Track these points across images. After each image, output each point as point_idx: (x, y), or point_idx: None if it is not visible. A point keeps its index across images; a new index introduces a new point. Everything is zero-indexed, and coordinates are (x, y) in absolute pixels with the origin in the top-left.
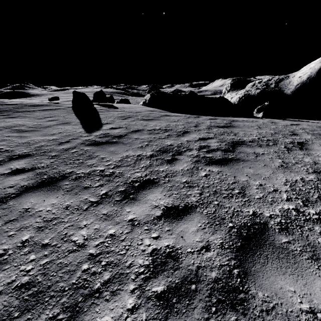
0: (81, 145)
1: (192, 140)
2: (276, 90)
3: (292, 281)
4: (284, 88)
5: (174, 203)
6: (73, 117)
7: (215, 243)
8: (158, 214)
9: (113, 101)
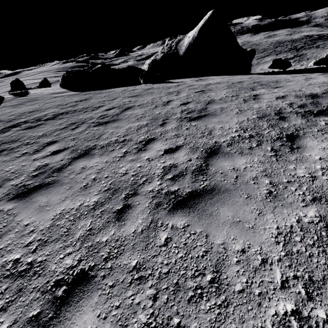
0: None
1: (39, 116)
2: (175, 52)
3: None
4: (179, 49)
5: None
6: None
7: None
8: None
9: (48, 83)
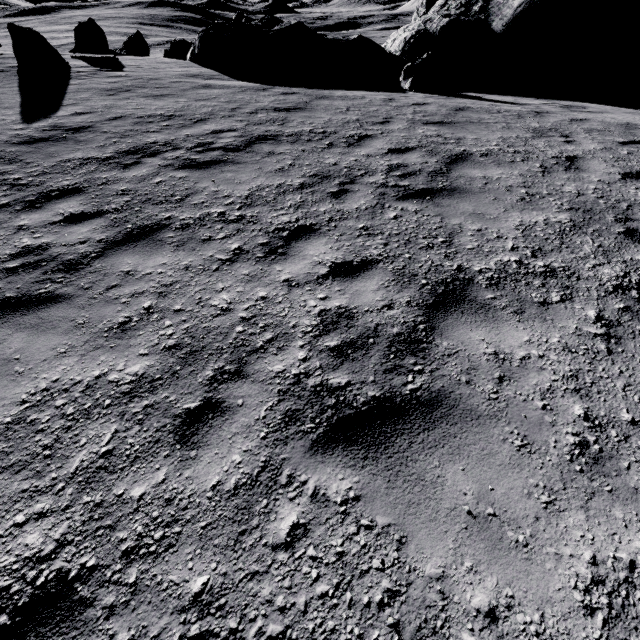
0: (4, 144)
1: (198, 134)
2: (480, 19)
3: (137, 258)
4: (495, 13)
5: (86, 210)
6: (12, 90)
7: (96, 239)
8: (57, 220)
9: (145, 48)
